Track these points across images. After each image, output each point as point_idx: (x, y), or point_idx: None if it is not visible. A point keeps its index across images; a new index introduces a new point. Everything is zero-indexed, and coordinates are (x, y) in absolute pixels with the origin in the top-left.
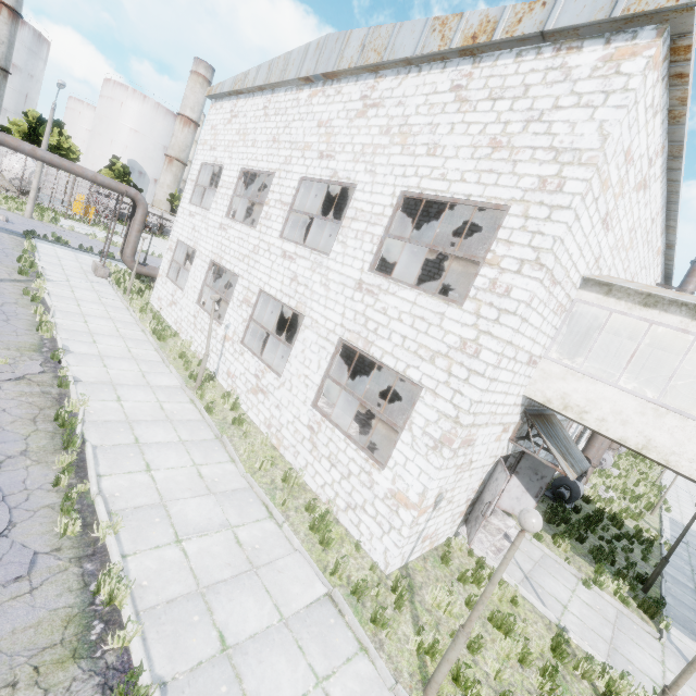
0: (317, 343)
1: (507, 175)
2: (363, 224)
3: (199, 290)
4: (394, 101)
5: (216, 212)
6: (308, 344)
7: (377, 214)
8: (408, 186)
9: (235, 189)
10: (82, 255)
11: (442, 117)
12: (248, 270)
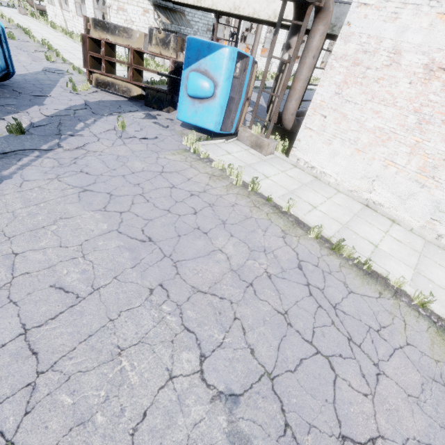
0: None
1: None
2: None
3: (59, 1)
4: None
5: None
6: None
7: None
8: None
9: None
10: (11, 9)
11: None
12: None
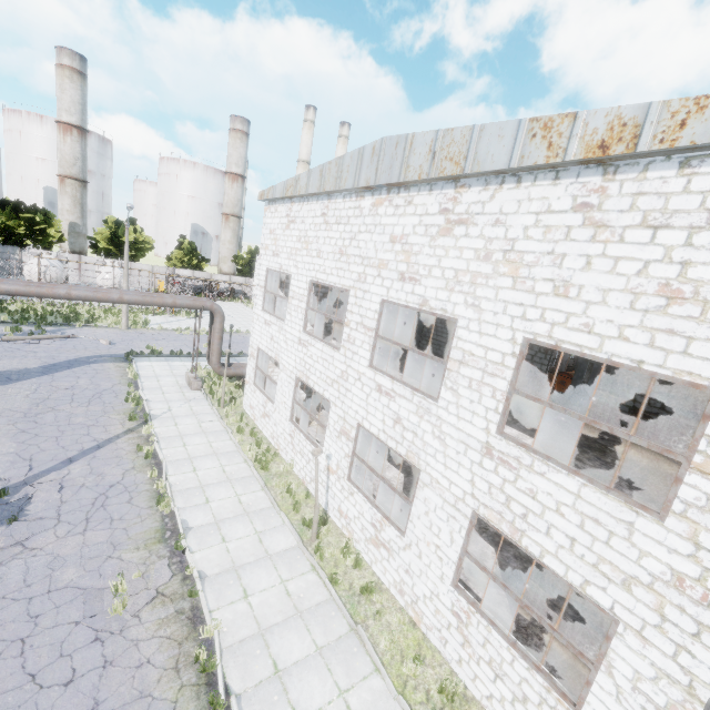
0: (443, 508)
1: (704, 342)
2: (477, 372)
3: (290, 408)
4: (488, 219)
5: (292, 325)
6: (431, 506)
7: (495, 363)
8: (533, 333)
9: (307, 302)
10: (174, 362)
11: (567, 246)
12: (340, 397)
